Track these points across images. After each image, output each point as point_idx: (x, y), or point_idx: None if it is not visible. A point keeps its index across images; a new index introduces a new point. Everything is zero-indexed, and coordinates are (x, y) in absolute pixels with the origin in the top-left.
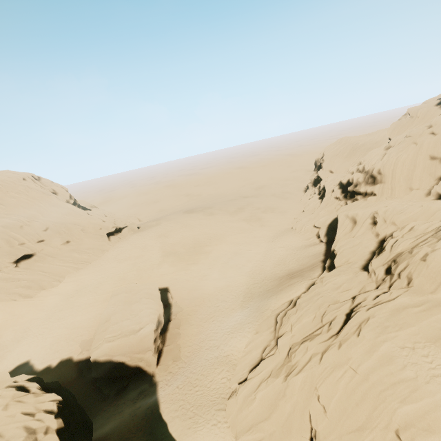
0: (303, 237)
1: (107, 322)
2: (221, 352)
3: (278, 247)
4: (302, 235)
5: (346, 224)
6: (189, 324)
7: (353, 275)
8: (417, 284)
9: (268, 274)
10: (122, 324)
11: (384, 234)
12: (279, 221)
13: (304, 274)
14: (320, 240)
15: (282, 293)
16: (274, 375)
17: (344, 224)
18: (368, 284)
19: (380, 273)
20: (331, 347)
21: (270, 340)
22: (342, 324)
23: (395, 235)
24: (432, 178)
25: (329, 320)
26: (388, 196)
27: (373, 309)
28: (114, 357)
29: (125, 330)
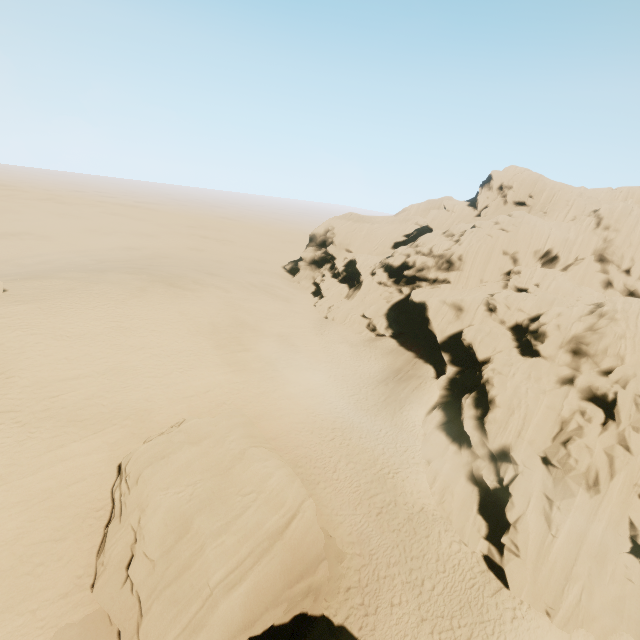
0: (353, 330)
1: (181, 539)
2: (408, 508)
3: (337, 341)
4: (350, 327)
5: (444, 311)
6: (311, 483)
7: (531, 363)
8: (637, 359)
9: (358, 380)
10: (243, 526)
11: (514, 321)
12: (301, 307)
13: (417, 374)
14: (377, 334)
15: (415, 401)
16: (562, 496)
17: (442, 311)
18: (562, 369)
19: (567, 356)
20: (627, 434)
21: (468, 463)
22: (601, 410)
23: (545, 320)
24: (500, 273)
25: (574, 410)
26: (464, 286)
27: (633, 386)
28: (256, 623)
29: (258, 537)
